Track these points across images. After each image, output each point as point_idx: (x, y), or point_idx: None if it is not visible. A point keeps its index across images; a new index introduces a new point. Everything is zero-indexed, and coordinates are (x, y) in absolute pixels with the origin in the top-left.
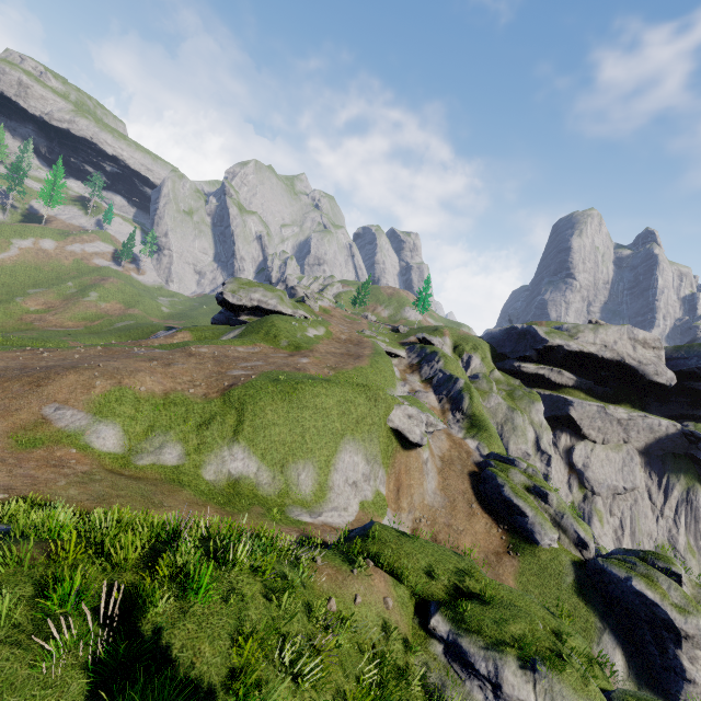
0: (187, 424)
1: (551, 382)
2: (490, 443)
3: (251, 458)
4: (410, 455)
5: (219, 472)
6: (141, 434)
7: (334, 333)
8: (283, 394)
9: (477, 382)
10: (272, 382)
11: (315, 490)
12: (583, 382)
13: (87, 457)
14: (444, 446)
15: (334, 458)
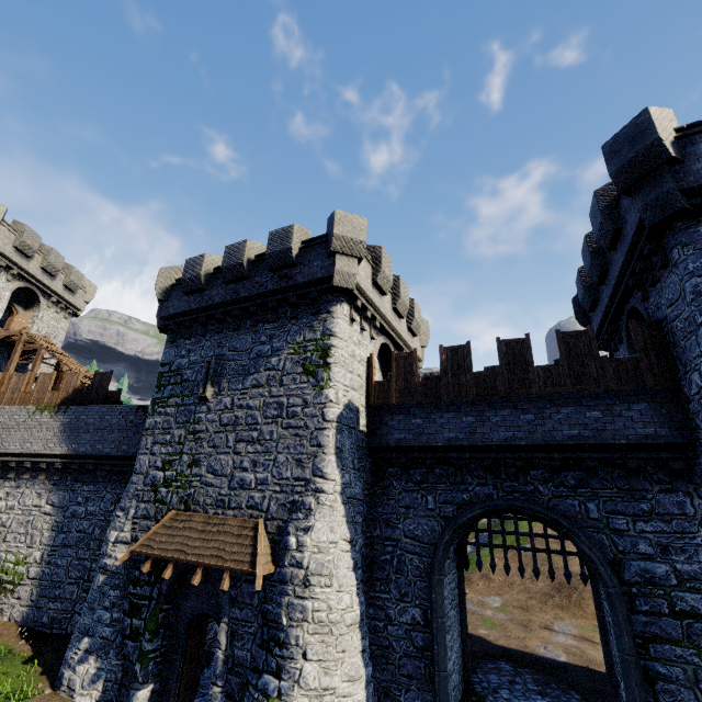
0: None
1: None
2: None
3: None
4: None
5: None
6: None
7: None
8: None
9: None
10: None
11: None
12: None
13: None
14: None
15: None
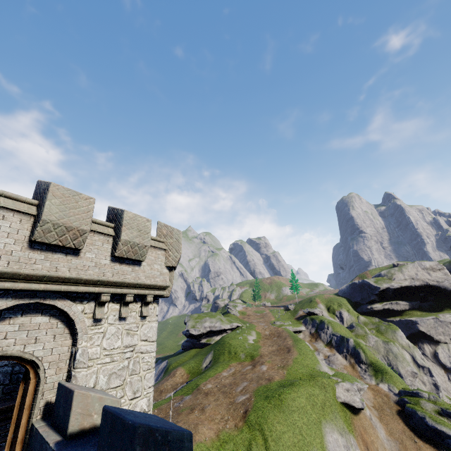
0: None
1: (395, 311)
2: (394, 381)
3: None
4: (360, 417)
5: None
6: None
7: (261, 332)
8: (277, 407)
9: (354, 330)
10: (266, 400)
11: None
12: (413, 304)
13: None
14: (369, 396)
15: (324, 442)
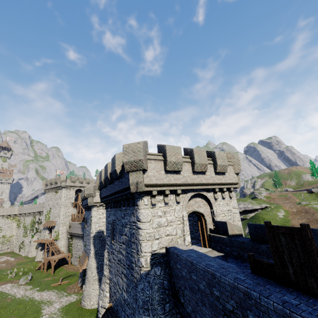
0: None
1: None
2: None
3: None
4: None
5: None
6: None
7: (288, 210)
8: None
9: None
10: None
11: None
12: None
13: None
14: None
15: None
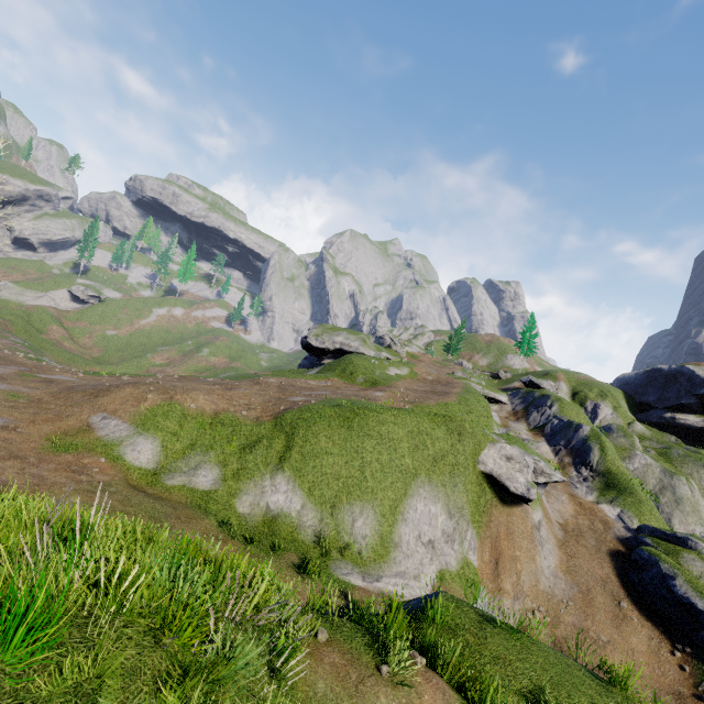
0: (230, 446)
1: None
2: (639, 511)
3: (295, 491)
4: (512, 512)
5: (256, 505)
6: (180, 452)
7: (419, 374)
8: (341, 420)
9: (609, 436)
10: (331, 407)
11: (375, 543)
12: None
13: (113, 468)
14: (565, 510)
15: (402, 504)
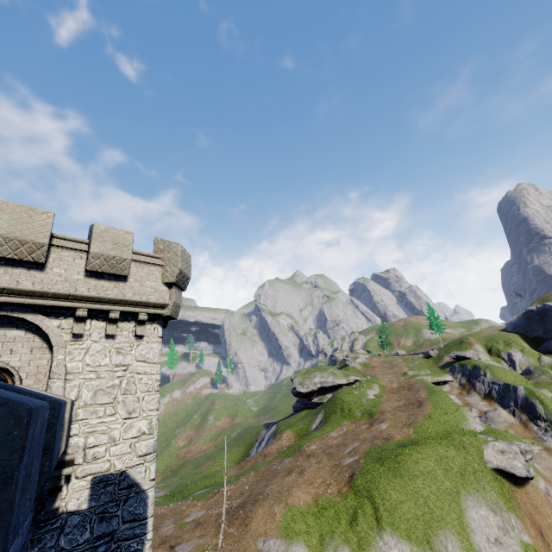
0: (342, 524)
1: None
2: None
3: (400, 542)
4: (527, 490)
5: None
6: (318, 545)
7: (386, 385)
8: (392, 471)
9: (533, 377)
10: (378, 462)
11: None
12: None
13: None
14: (551, 464)
15: (464, 519)
